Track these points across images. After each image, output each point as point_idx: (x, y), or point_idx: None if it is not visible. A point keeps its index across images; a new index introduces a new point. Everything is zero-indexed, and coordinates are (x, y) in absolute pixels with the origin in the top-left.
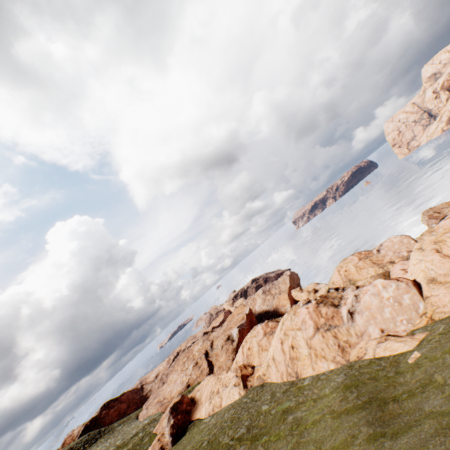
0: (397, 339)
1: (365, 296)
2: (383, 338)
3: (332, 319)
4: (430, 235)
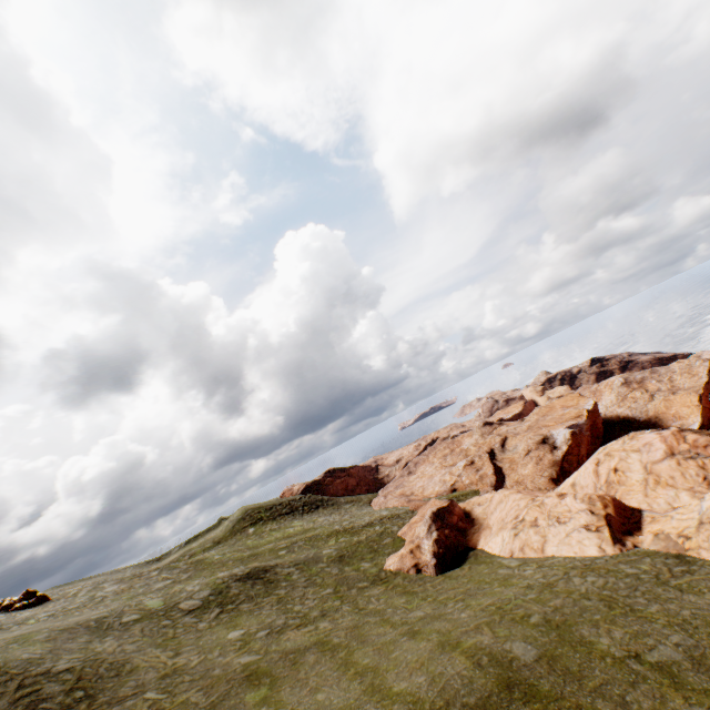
0: None
1: None
2: None
3: None
4: None
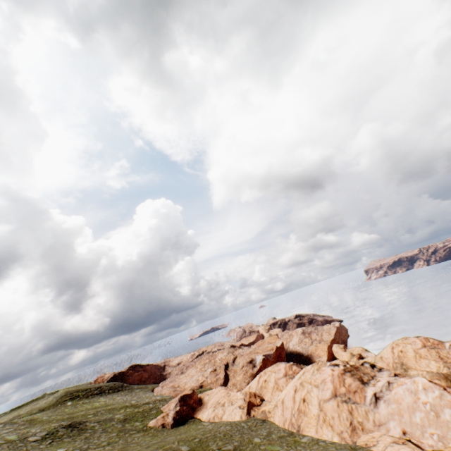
0: (415, 450)
1: (399, 387)
2: (401, 440)
3: (354, 394)
4: None
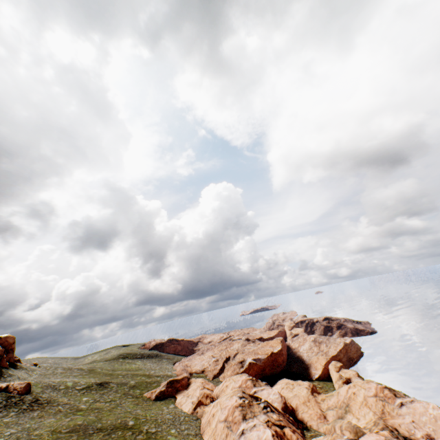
0: None
1: (255, 431)
2: None
3: (234, 424)
4: None
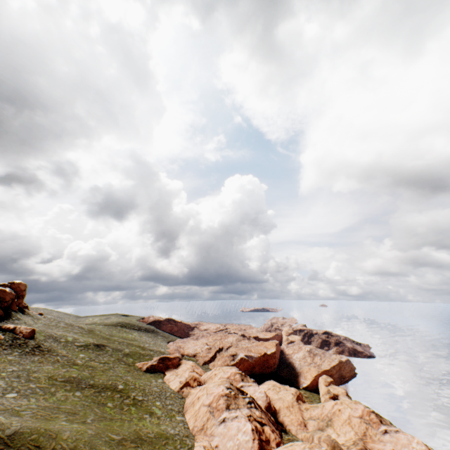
0: None
1: (236, 422)
2: (209, 448)
3: (217, 410)
4: (304, 447)
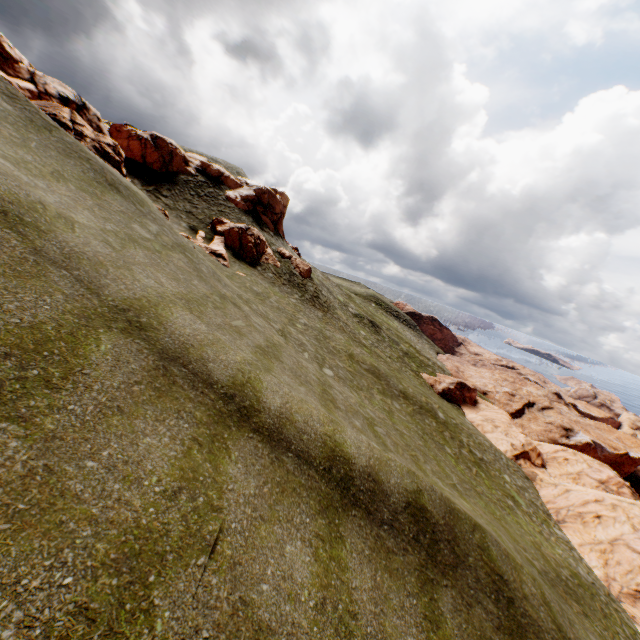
0: None
1: None
2: None
3: None
4: None
